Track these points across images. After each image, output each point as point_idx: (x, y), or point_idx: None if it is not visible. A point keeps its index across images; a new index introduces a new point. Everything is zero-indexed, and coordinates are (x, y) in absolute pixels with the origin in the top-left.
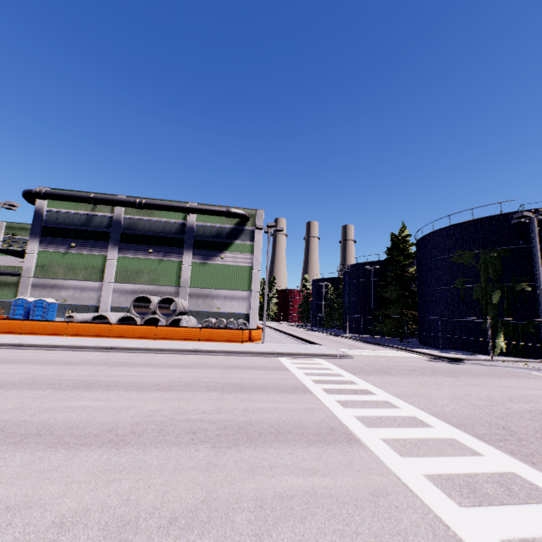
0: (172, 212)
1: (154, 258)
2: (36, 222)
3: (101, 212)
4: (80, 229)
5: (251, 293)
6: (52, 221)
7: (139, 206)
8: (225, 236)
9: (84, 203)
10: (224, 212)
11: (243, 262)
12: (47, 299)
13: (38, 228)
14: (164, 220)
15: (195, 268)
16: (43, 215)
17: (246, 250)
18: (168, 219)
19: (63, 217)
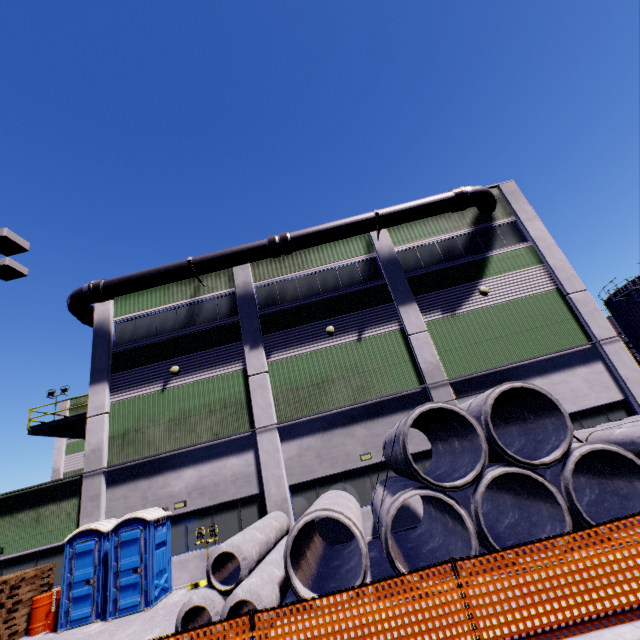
0: (339, 246)
1: (342, 343)
2: (99, 349)
3: (211, 293)
4: (180, 336)
5: (602, 345)
6: (126, 339)
7: (281, 246)
8: (464, 253)
9: (177, 288)
10: (452, 199)
11: (534, 288)
12: (142, 513)
13: (103, 359)
14: (332, 265)
15: (437, 335)
16: (109, 332)
17: (524, 261)
18: (339, 261)
19: (144, 325)
